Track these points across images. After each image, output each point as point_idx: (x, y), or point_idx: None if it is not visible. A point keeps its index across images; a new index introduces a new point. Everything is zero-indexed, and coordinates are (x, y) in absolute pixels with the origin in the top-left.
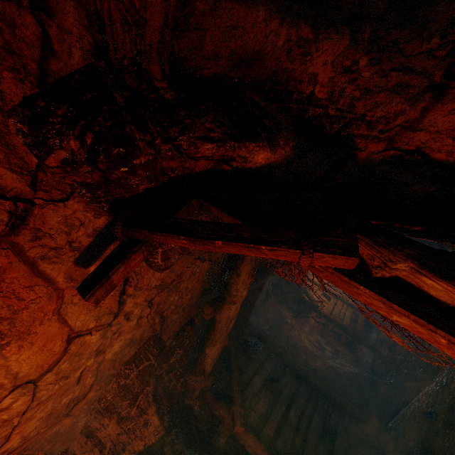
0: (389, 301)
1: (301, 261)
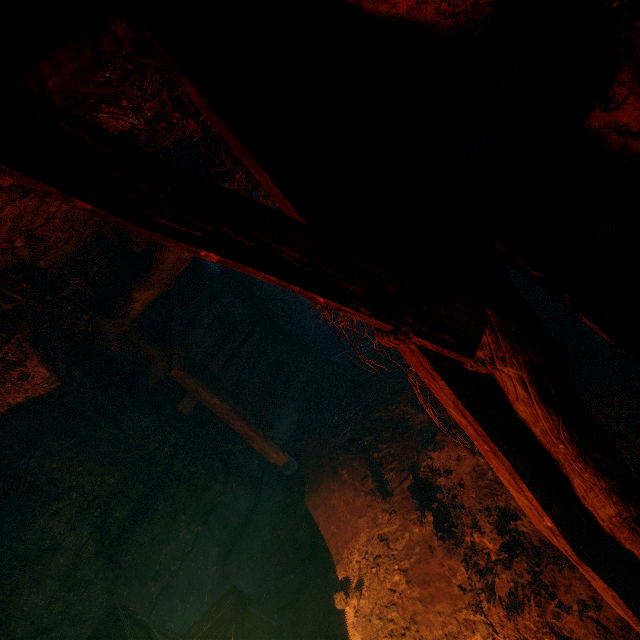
0: (464, 407)
1: (384, 342)
